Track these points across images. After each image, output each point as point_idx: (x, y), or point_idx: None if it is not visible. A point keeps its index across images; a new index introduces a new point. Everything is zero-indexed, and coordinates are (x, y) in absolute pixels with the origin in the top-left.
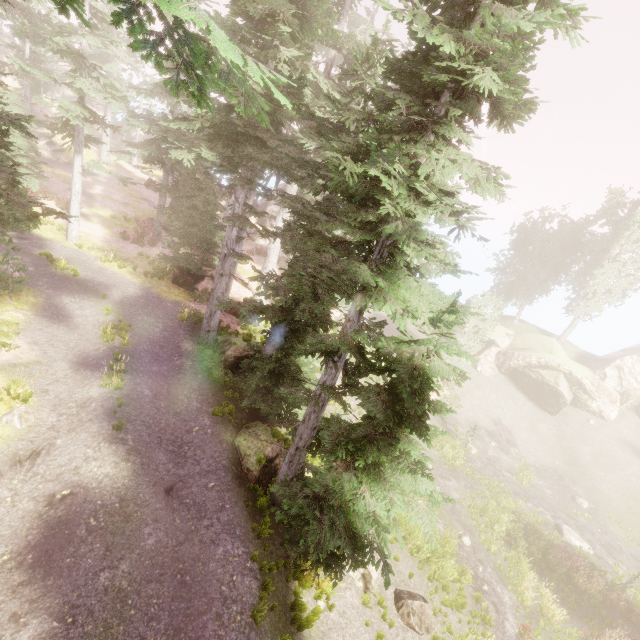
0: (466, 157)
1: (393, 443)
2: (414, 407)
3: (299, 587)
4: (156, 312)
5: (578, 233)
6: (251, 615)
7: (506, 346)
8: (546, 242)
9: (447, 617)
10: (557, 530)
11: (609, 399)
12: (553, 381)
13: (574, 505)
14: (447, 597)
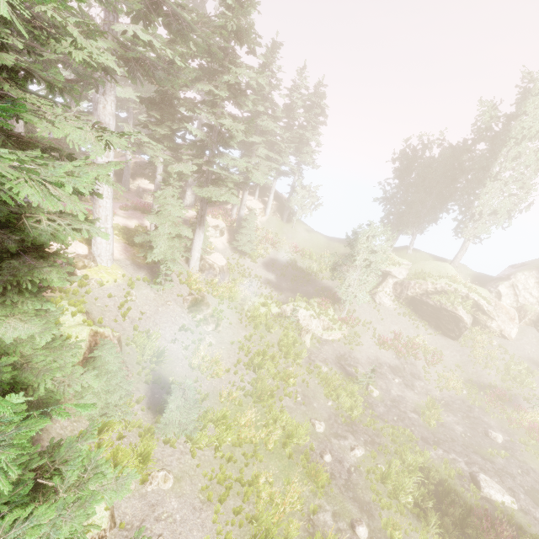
0: None
1: None
2: None
3: None
4: None
5: (458, 157)
6: None
7: (402, 276)
8: (428, 169)
9: None
10: (473, 482)
11: (508, 317)
12: (451, 306)
13: (488, 441)
14: None
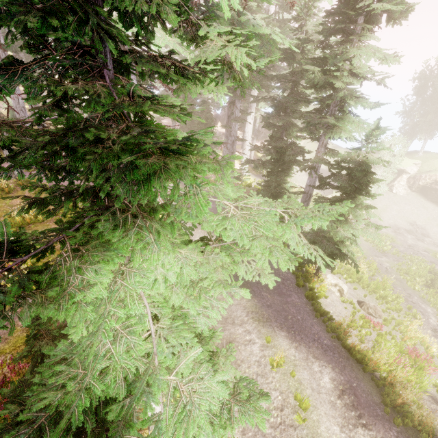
0: (377, 48)
1: (353, 200)
2: (363, 178)
3: (310, 285)
4: None
5: None
6: (296, 284)
7: (414, 172)
8: None
9: (390, 313)
10: None
11: None
12: None
13: None
14: (389, 306)
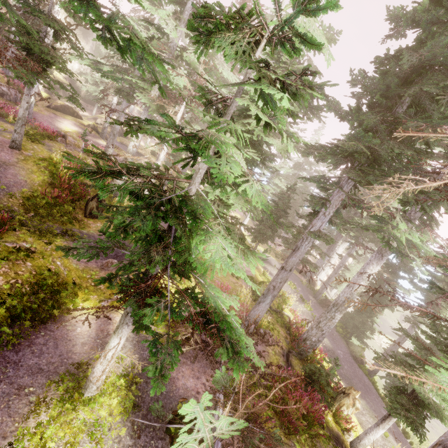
0: None
1: None
2: None
3: None
4: (291, 277)
5: None
6: (385, 403)
7: None
8: None
9: None
10: None
11: None
12: None
13: None
14: None
